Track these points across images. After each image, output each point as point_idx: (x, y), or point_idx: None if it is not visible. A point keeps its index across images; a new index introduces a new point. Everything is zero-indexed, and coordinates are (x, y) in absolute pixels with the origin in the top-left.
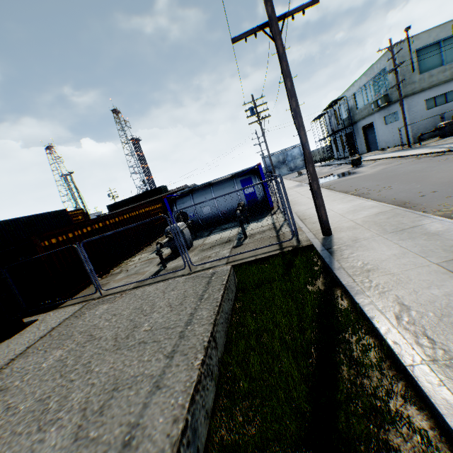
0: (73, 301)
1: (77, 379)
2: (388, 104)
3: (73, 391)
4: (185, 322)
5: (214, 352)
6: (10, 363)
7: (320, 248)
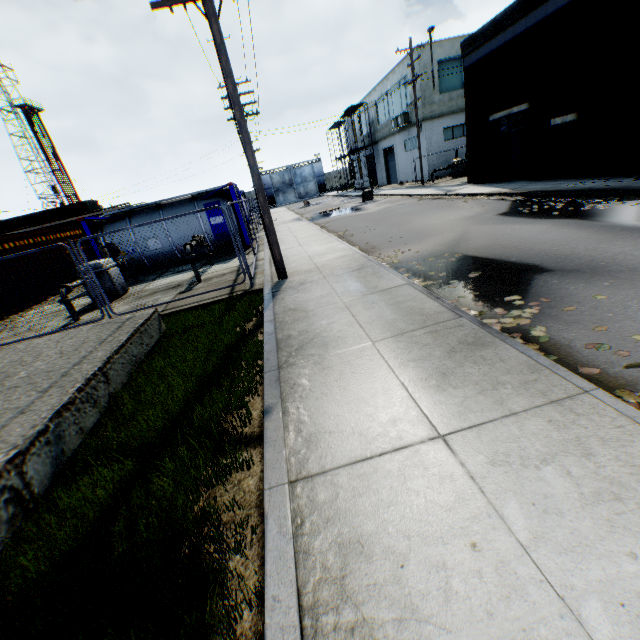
0: None
1: None
2: (409, 126)
3: None
4: (75, 364)
5: (104, 386)
6: None
7: (268, 292)
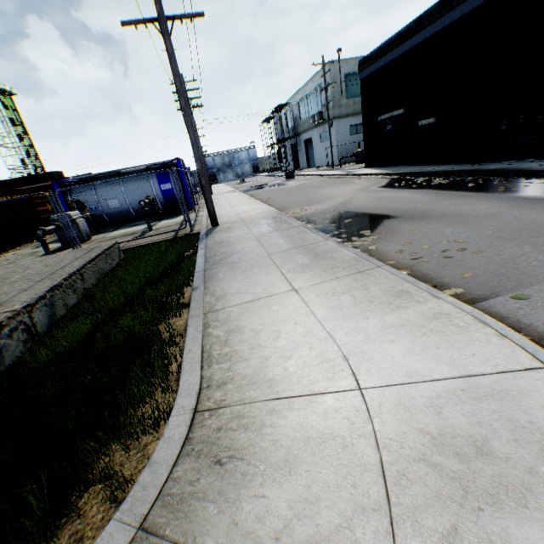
0: None
1: None
2: (323, 122)
3: None
4: (59, 269)
5: (81, 282)
6: None
7: (203, 234)
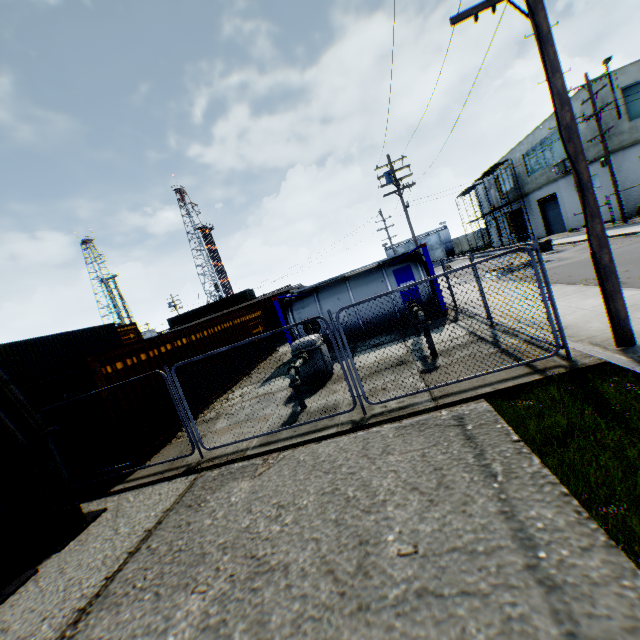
0: (149, 468)
1: None
2: None
3: None
4: (512, 536)
5: None
6: (78, 622)
7: (639, 368)
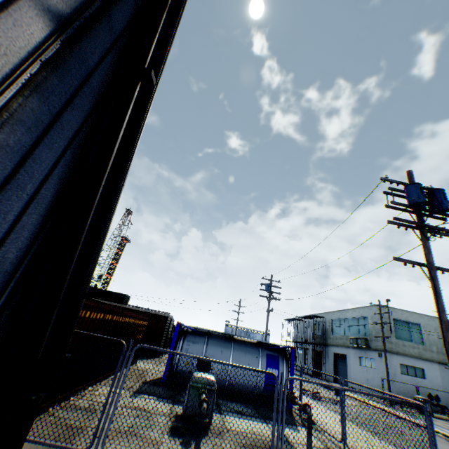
0: None
1: None
2: (367, 347)
3: None
4: None
5: None
6: None
7: None
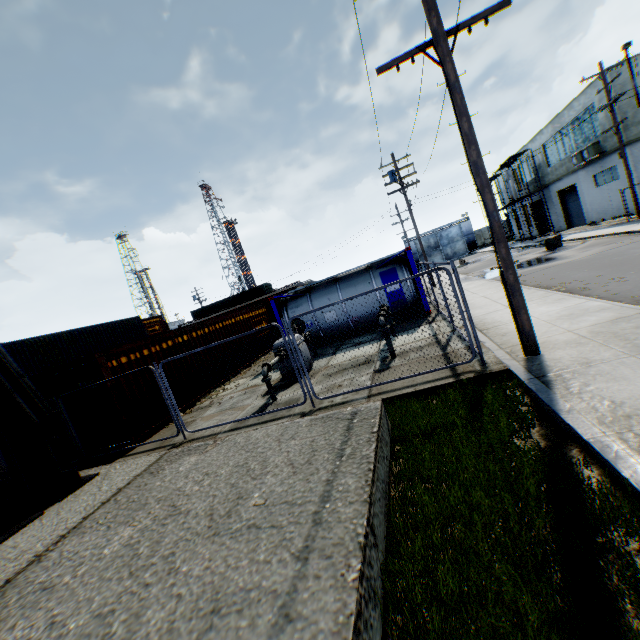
0: (146, 446)
1: (154, 583)
2: (600, 156)
3: (149, 606)
4: (320, 495)
5: (374, 554)
6: (59, 542)
7: (525, 376)
